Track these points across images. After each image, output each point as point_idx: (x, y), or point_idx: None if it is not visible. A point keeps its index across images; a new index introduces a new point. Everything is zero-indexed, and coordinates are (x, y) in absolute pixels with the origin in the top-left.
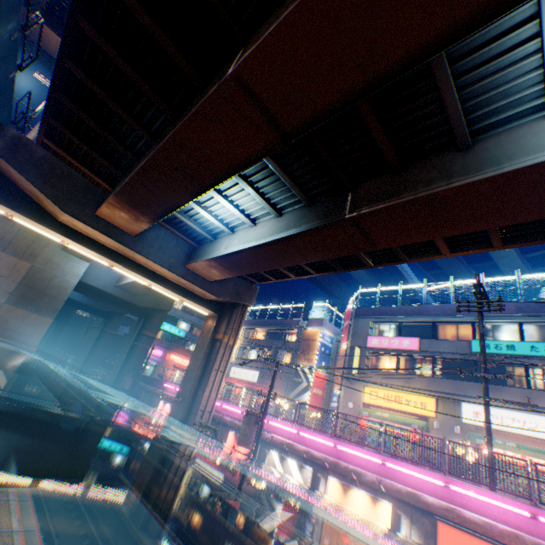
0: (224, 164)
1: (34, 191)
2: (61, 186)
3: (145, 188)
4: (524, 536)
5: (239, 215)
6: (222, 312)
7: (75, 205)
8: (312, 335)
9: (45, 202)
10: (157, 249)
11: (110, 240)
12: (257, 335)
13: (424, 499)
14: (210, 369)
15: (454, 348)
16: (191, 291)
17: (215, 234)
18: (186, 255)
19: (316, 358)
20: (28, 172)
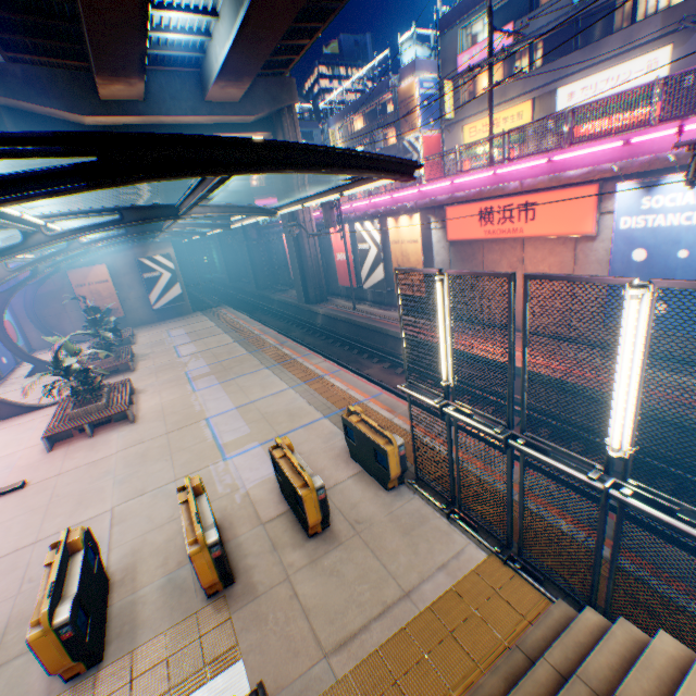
0: (134, 2)
1: (51, 113)
2: (59, 93)
3: (109, 57)
4: (484, 190)
5: (197, 18)
6: (274, 129)
7: (83, 105)
8: (407, 94)
9: (65, 117)
10: (171, 103)
11: (132, 120)
12: (356, 128)
13: (438, 201)
14: (292, 189)
15: (553, 15)
16: (231, 125)
17: (201, 48)
18: (198, 90)
19: (419, 121)
20: (32, 99)
